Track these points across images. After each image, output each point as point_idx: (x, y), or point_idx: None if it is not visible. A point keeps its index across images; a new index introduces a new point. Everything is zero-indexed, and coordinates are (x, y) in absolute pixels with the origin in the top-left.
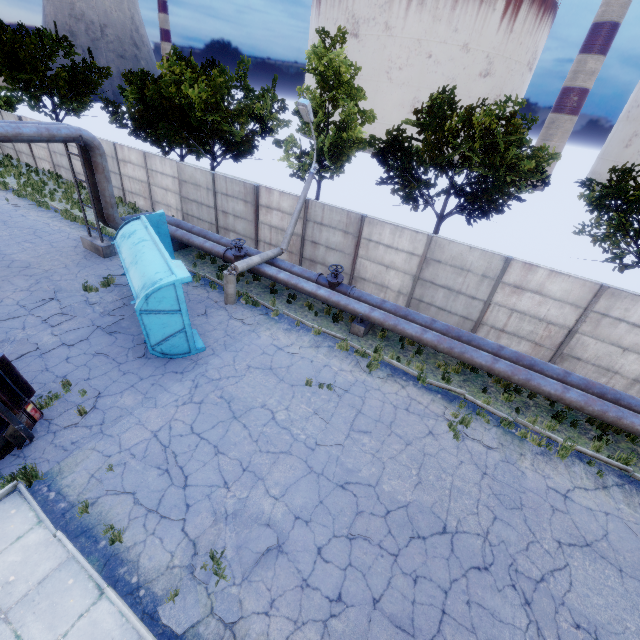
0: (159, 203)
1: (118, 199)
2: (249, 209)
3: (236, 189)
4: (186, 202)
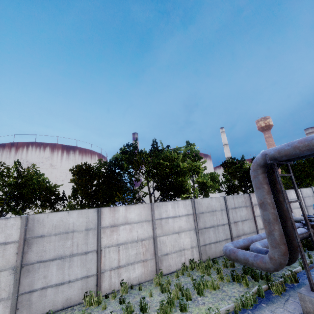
0: (168, 254)
1: (94, 294)
2: (249, 210)
3: (240, 201)
4: (203, 232)
